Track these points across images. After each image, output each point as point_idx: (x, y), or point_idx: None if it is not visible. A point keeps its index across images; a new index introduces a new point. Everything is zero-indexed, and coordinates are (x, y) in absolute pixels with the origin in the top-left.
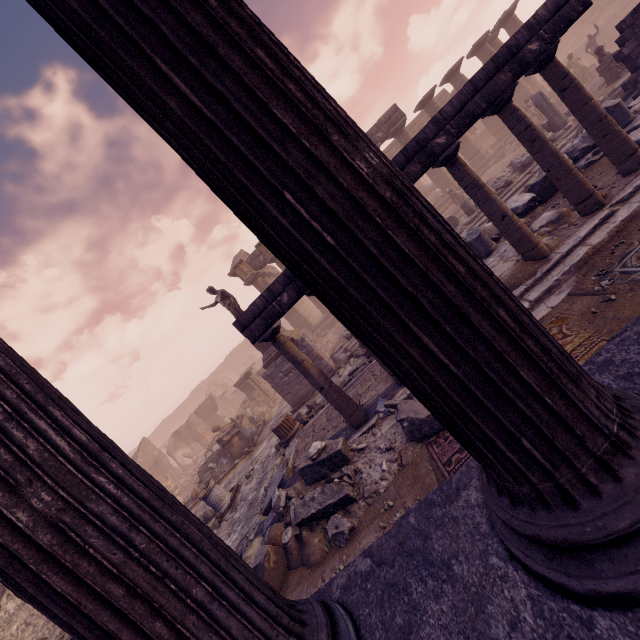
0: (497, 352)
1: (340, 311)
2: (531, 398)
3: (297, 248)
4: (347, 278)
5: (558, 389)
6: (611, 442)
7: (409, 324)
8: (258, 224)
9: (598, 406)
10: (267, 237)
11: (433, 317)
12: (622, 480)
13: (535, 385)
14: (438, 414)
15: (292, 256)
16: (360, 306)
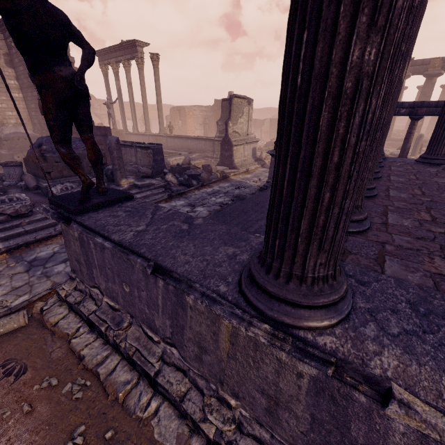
0: (444, 137)
1: (438, 121)
2: (441, 143)
3: (444, 112)
4: (444, 119)
5: (444, 145)
6: (441, 153)
7: (442, 128)
8: (444, 106)
9: (444, 151)
10: (443, 108)
11: (444, 129)
12: (437, 156)
13: (443, 142)
14: (431, 140)
15: (443, 112)
16: (441, 122)
